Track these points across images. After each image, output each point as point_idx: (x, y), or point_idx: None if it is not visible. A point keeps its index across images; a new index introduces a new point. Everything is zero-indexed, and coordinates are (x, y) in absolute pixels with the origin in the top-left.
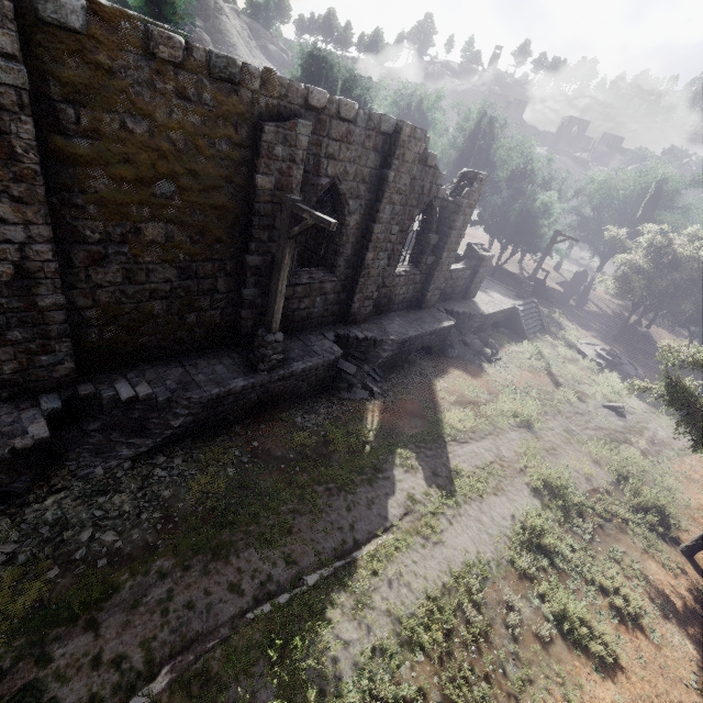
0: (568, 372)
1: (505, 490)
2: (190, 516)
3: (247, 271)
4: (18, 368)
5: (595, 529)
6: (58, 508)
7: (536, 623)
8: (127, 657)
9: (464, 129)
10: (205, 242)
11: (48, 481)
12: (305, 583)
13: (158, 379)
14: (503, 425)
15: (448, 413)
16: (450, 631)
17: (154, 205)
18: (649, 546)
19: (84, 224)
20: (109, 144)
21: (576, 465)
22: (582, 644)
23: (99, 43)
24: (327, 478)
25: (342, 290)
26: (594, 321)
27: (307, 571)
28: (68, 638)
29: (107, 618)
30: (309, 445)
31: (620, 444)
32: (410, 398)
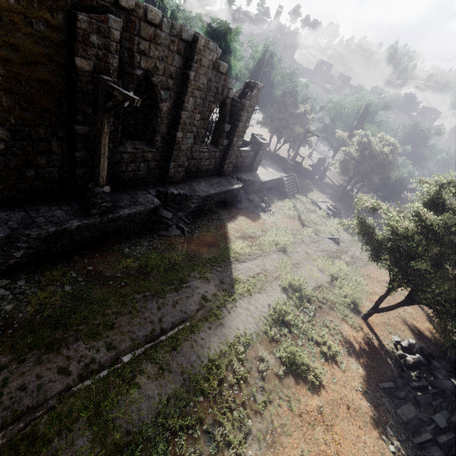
0: (310, 218)
1: (266, 289)
2: (29, 323)
3: (77, 138)
4: None
5: (317, 309)
6: None
7: (277, 367)
8: None
9: (254, 57)
10: (35, 110)
11: None
12: (121, 361)
13: (1, 220)
14: (269, 250)
15: (234, 243)
16: (223, 379)
17: None
18: (345, 316)
19: None
20: None
21: (309, 272)
22: (302, 376)
23: None
24: (145, 289)
25: (160, 159)
26: (328, 188)
27: (122, 353)
28: None
29: None
30: (133, 267)
31: (335, 259)
32: (210, 234)
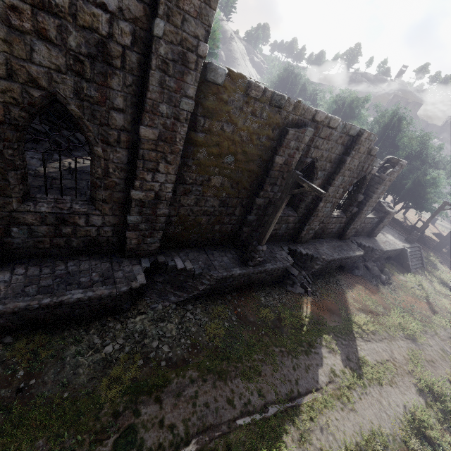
0: (442, 304)
1: (398, 384)
2: (205, 347)
3: (254, 206)
4: (137, 242)
5: None
6: (142, 323)
7: None
8: (176, 426)
9: (379, 121)
10: (238, 188)
11: (137, 306)
12: (269, 412)
13: (195, 259)
14: (394, 334)
15: (356, 316)
16: None
17: (221, 167)
18: None
19: (187, 174)
20: (212, 136)
21: (450, 379)
22: None
23: (226, 89)
24: (281, 343)
25: (298, 222)
26: None
27: (271, 404)
28: (148, 404)
29: (166, 399)
30: (269, 318)
31: None
32: (330, 299)
